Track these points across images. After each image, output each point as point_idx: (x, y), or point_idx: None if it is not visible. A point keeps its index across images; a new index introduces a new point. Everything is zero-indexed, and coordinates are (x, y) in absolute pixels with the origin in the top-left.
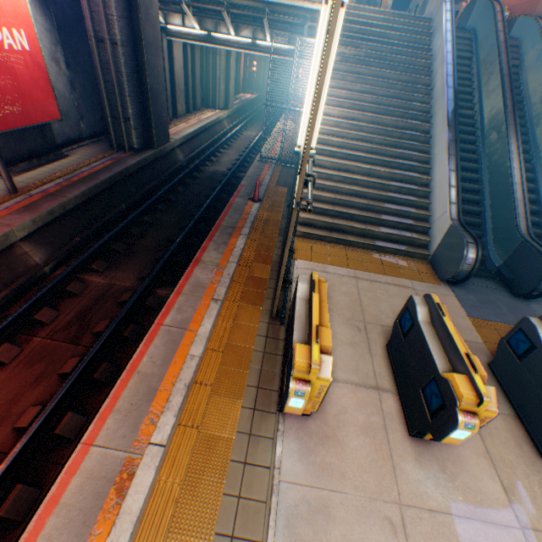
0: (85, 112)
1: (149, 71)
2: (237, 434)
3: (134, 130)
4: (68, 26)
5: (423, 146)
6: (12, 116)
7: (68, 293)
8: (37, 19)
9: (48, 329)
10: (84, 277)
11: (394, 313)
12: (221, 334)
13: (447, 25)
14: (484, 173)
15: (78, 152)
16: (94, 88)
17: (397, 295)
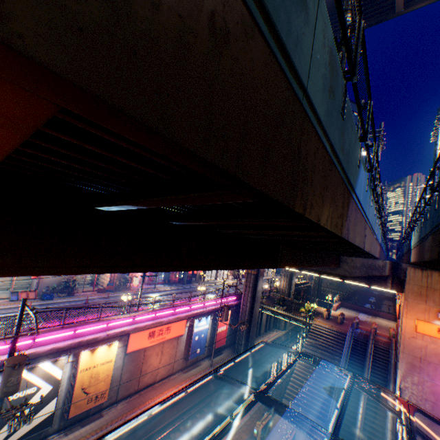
0: (230, 337)
1: (251, 331)
2: (245, 438)
3: (242, 347)
4: (234, 317)
5: (332, 385)
6: (217, 344)
7: (216, 400)
8: (229, 318)
9: (212, 407)
10: (220, 396)
11: (295, 439)
12: (248, 421)
13: (347, 340)
14: (358, 404)
15: (225, 350)
16: (235, 330)
17: (301, 436)
